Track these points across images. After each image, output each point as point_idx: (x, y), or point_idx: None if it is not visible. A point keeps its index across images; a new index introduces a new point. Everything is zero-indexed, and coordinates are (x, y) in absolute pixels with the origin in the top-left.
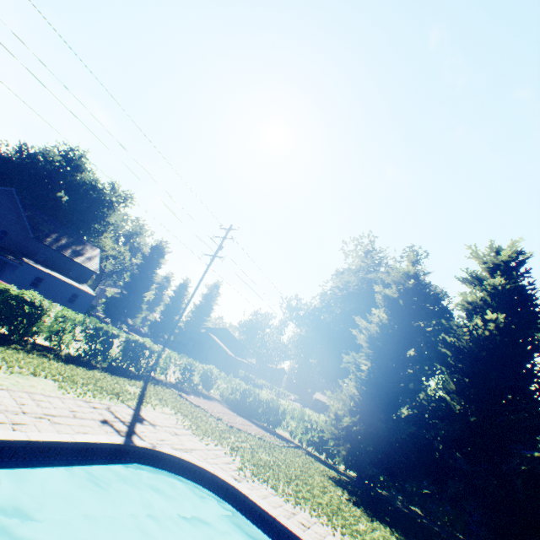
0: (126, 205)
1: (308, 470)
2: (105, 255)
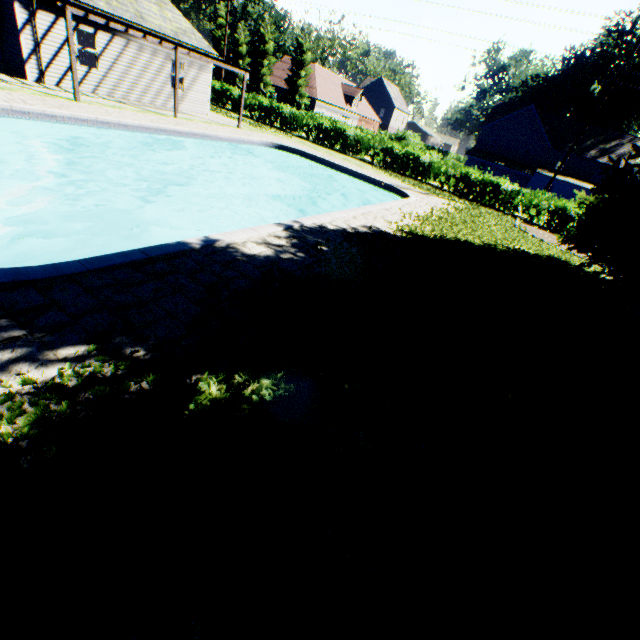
0: None
1: (532, 246)
2: None
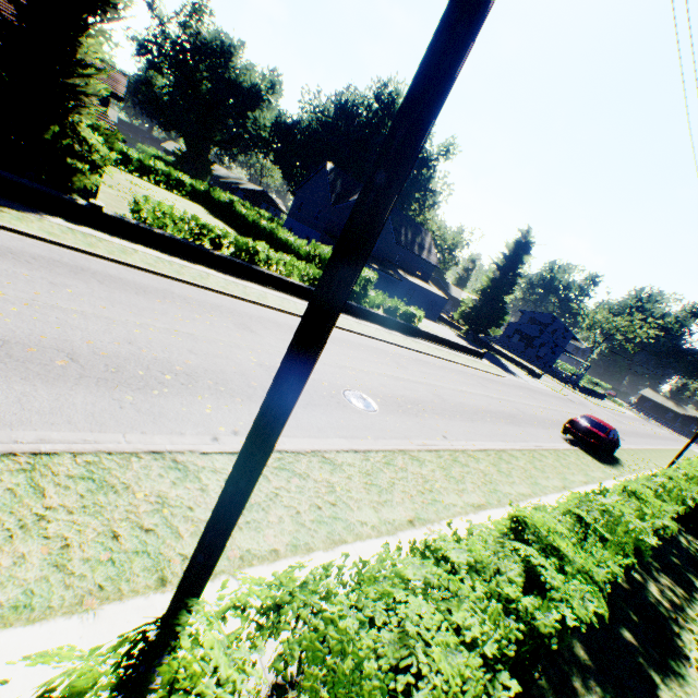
0: (445, 158)
1: None
2: None
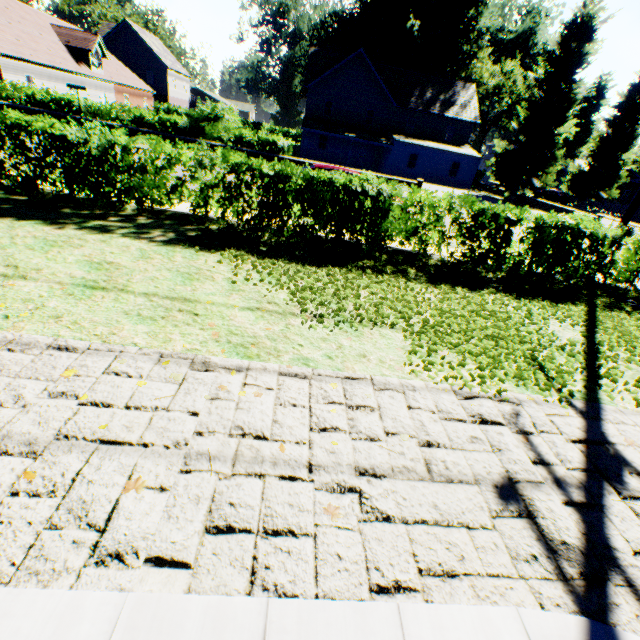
0: None
1: None
2: (483, 91)
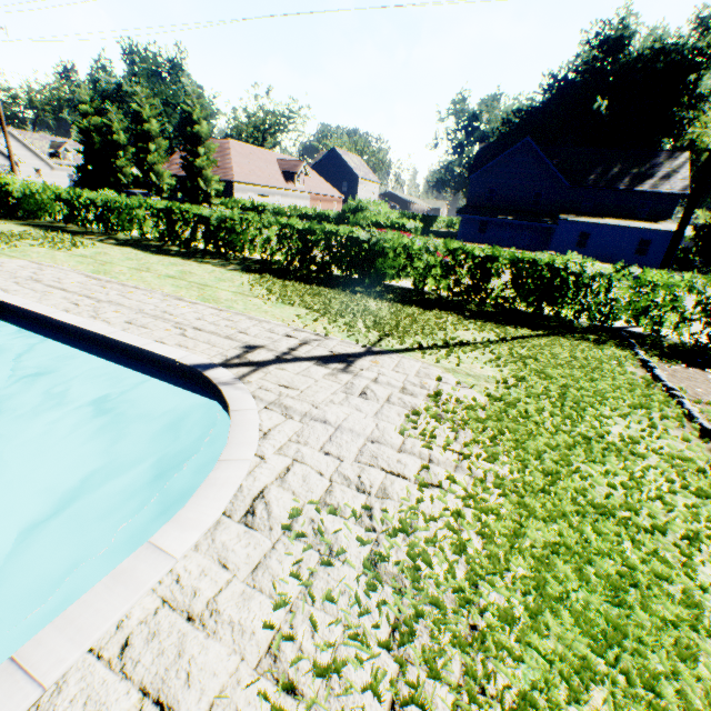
0: None
1: None
2: None
